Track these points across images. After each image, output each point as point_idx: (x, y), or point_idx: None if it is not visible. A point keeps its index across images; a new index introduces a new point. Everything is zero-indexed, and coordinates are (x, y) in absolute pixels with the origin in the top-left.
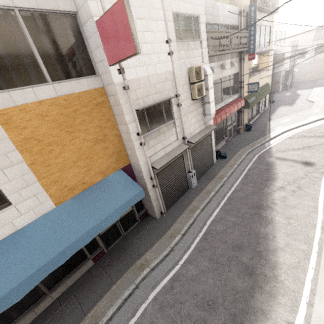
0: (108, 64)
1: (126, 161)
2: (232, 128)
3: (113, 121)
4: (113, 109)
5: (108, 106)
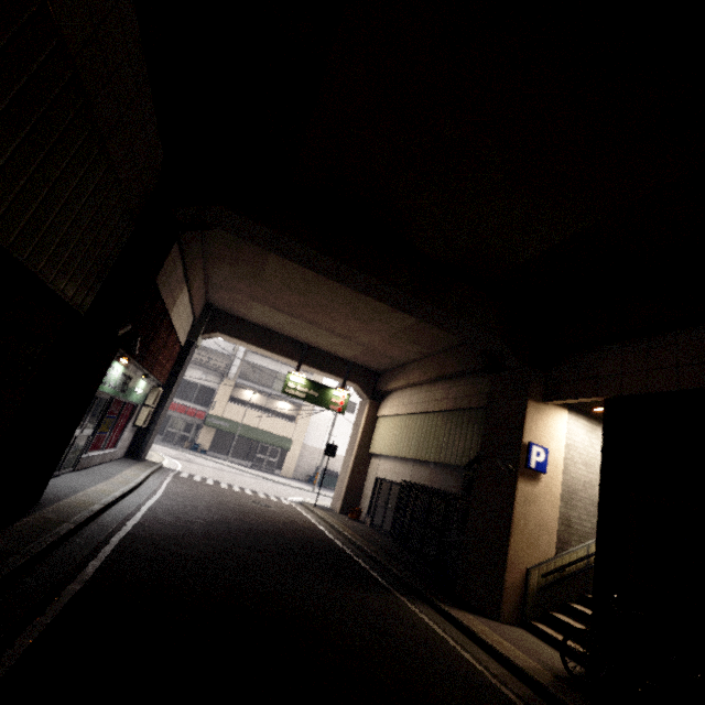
0: None
1: None
2: (178, 434)
3: None
4: None
5: None
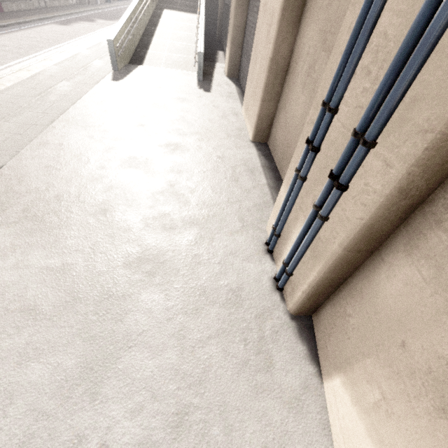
0: None
1: None
2: None
3: None
4: None
5: None
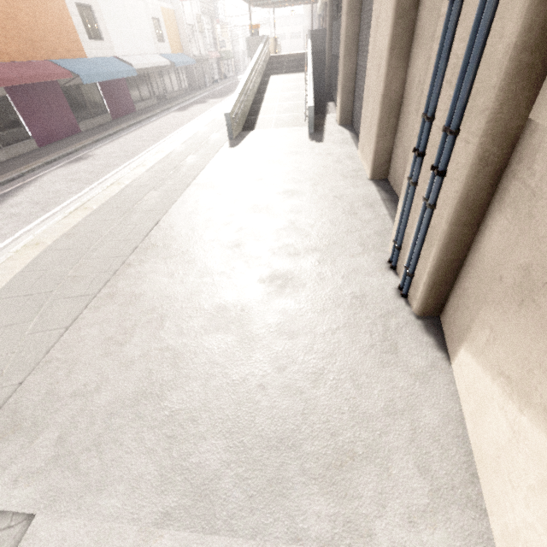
0: (179, 1)
1: (182, 52)
2: (216, 73)
3: (177, 28)
4: (177, 22)
5: (175, 20)
